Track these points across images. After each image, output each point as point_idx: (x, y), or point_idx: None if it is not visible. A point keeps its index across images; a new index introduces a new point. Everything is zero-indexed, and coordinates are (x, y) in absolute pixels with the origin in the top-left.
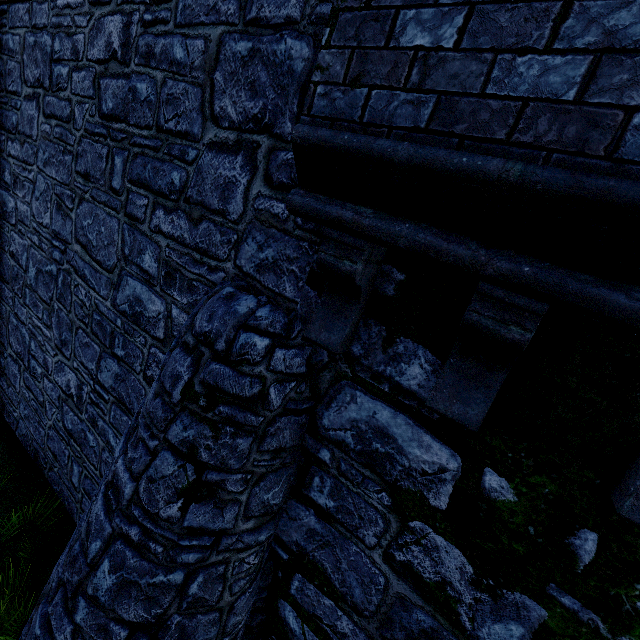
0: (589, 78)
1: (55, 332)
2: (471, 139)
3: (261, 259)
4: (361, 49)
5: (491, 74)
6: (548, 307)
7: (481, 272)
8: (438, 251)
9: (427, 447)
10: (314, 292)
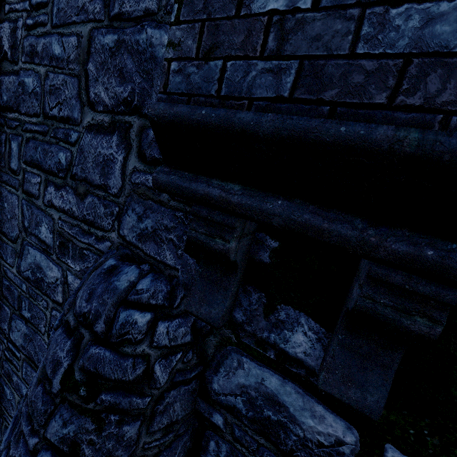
0: None
1: None
2: (344, 105)
3: (141, 229)
4: (211, 21)
5: (360, 31)
6: None
7: (372, 254)
8: (318, 230)
9: (320, 418)
10: (193, 259)
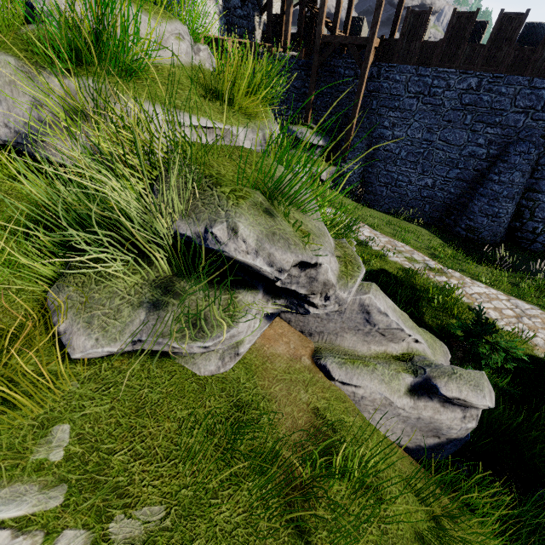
0: None
1: (419, 170)
2: None
3: (526, 135)
4: None
5: None
6: None
7: None
8: None
9: None
10: (541, 139)
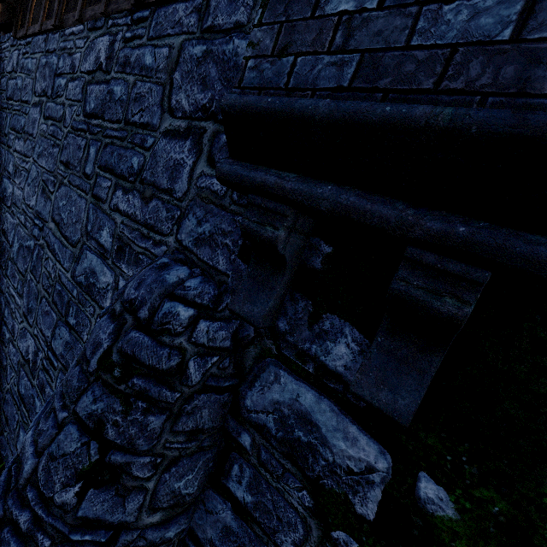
0: (527, 14)
1: (24, 300)
2: (396, 92)
3: (199, 233)
4: (289, 22)
5: (416, 26)
6: (490, 275)
7: (409, 234)
8: (361, 212)
9: (353, 440)
10: (245, 265)
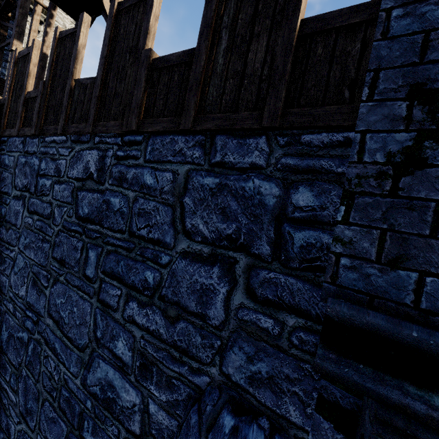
0: None
1: (21, 398)
2: None
3: (252, 371)
4: (395, 232)
5: None
6: None
7: None
8: None
9: None
10: (329, 423)
